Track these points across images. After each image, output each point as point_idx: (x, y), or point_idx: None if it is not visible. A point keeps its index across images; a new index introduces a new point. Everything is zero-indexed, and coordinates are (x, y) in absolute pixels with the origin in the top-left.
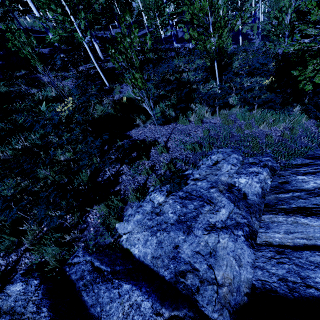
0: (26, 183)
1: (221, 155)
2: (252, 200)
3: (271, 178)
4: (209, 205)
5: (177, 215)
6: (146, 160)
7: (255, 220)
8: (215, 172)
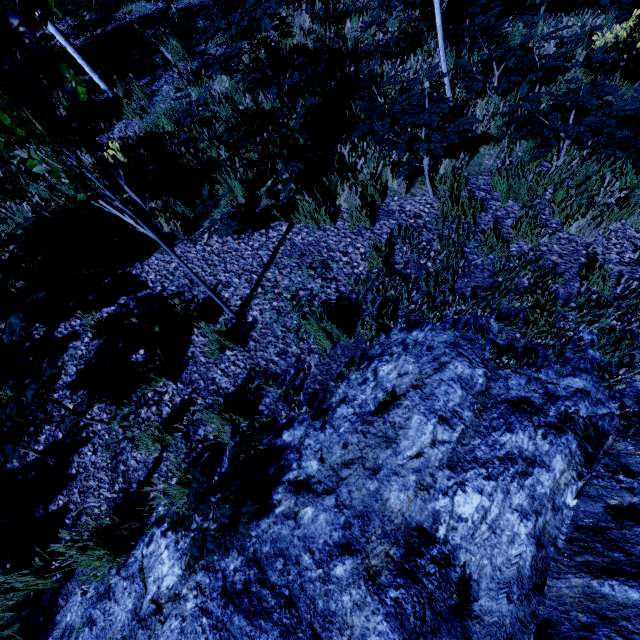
0: None
1: (411, 366)
2: (488, 626)
3: (582, 477)
4: None
5: None
6: (167, 384)
7: None
8: (374, 453)
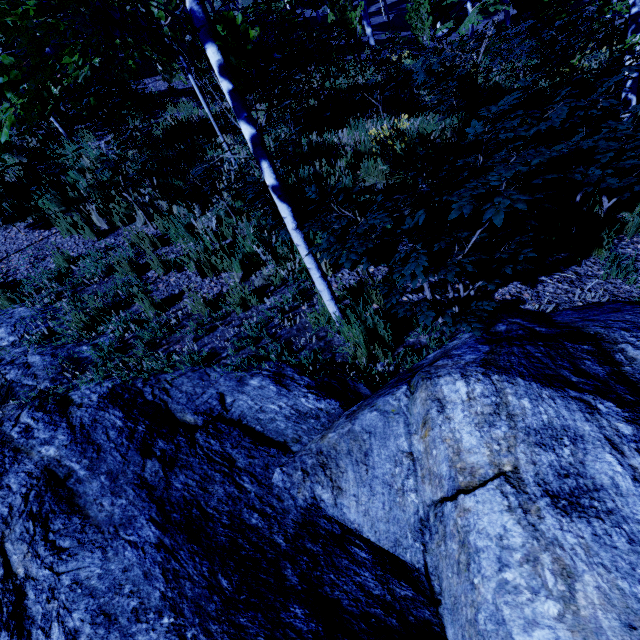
0: None
1: None
2: None
3: None
4: None
5: None
6: None
7: None
8: None
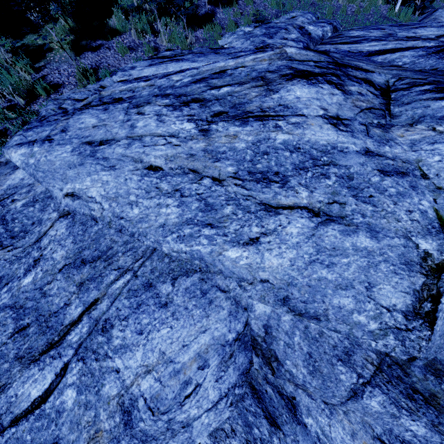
0: (140, 1)
1: (299, 13)
2: (313, 36)
3: (332, 33)
4: (285, 30)
5: (263, 33)
6: (236, 6)
7: (312, 45)
8: (292, 21)
